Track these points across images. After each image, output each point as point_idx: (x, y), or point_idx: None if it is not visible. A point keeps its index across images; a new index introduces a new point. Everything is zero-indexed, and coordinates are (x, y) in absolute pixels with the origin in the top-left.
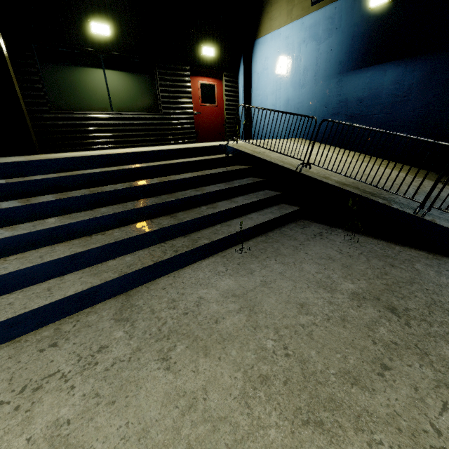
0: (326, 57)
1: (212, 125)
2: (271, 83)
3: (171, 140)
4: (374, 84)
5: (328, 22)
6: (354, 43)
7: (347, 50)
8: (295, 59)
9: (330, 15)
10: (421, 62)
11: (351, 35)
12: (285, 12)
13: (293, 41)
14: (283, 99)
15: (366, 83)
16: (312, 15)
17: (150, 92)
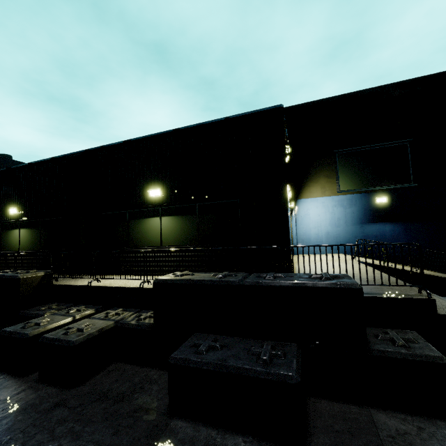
0: (351, 215)
1: None
2: (313, 222)
3: None
4: (381, 230)
5: (349, 201)
6: (366, 212)
7: (363, 214)
8: (330, 213)
9: (349, 199)
10: (400, 224)
11: (363, 208)
12: (320, 191)
13: (328, 205)
14: (324, 231)
15: (377, 229)
16: (338, 196)
17: None
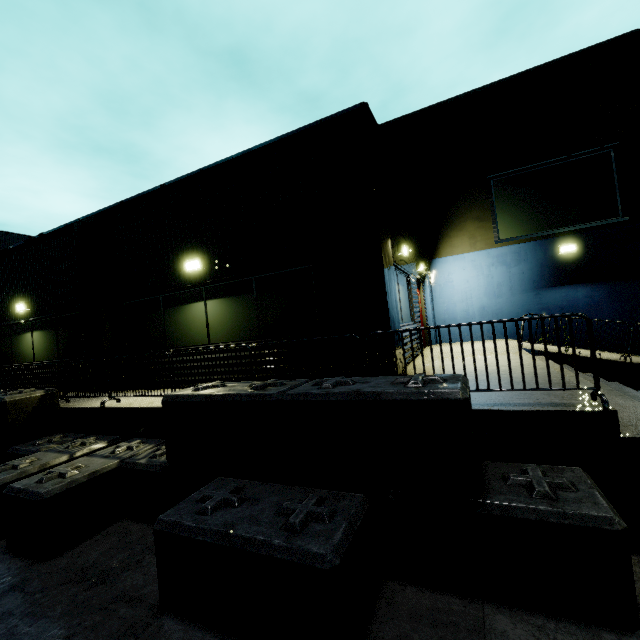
0: (519, 277)
1: (422, 331)
2: (459, 293)
3: (419, 349)
4: (570, 297)
5: (515, 255)
6: (543, 271)
7: (538, 274)
8: (486, 277)
9: (515, 251)
10: (602, 285)
11: (539, 265)
12: (467, 244)
13: (481, 263)
14: (476, 306)
15: (563, 296)
16: (497, 249)
17: (407, 302)
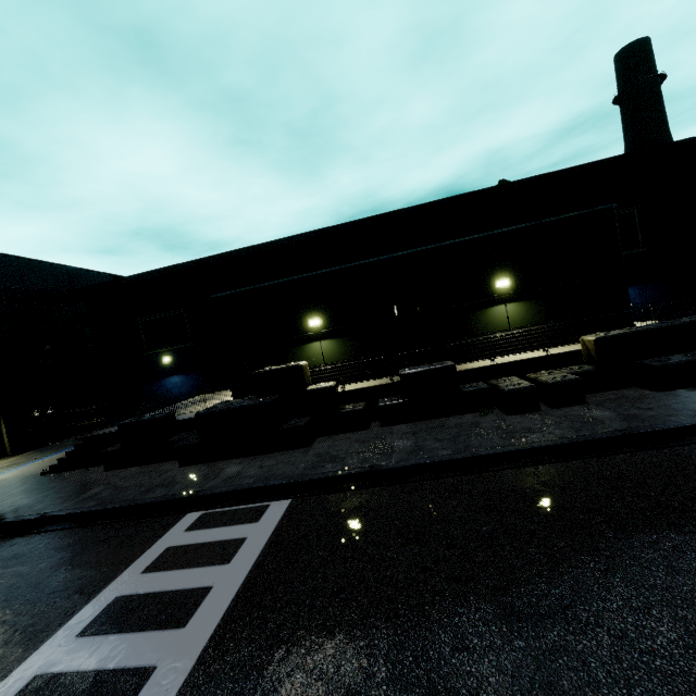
0: None
1: None
2: None
3: None
4: None
5: None
6: None
7: None
8: None
9: None
10: (635, 287)
11: None
12: None
13: None
14: None
15: None
16: None
17: None
